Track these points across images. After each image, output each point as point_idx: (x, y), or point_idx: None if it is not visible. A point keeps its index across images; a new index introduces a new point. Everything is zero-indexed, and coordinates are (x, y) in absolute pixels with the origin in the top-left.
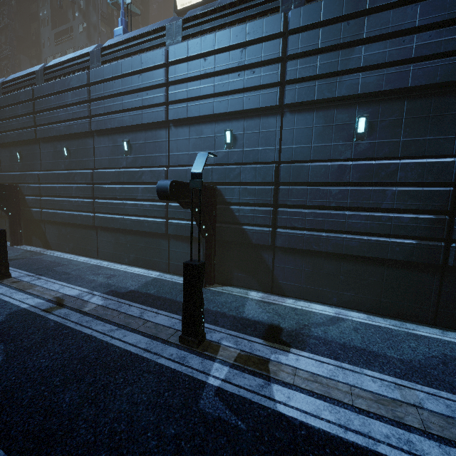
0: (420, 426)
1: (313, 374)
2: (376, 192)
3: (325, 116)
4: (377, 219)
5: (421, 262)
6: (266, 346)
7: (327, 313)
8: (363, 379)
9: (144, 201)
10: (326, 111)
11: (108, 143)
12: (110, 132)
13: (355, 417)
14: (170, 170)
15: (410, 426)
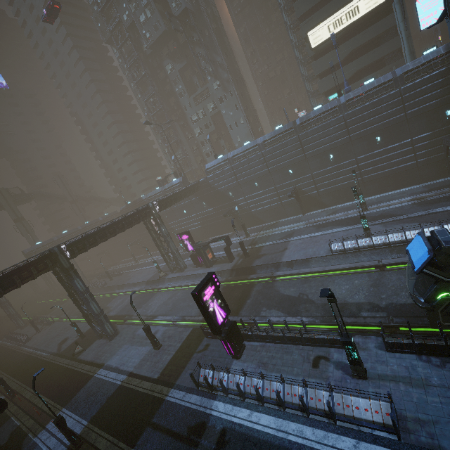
0: None
1: None
2: None
3: None
4: None
5: None
6: None
7: None
8: None
9: (396, 159)
10: None
11: (364, 142)
12: (364, 137)
13: None
14: (414, 139)
15: None
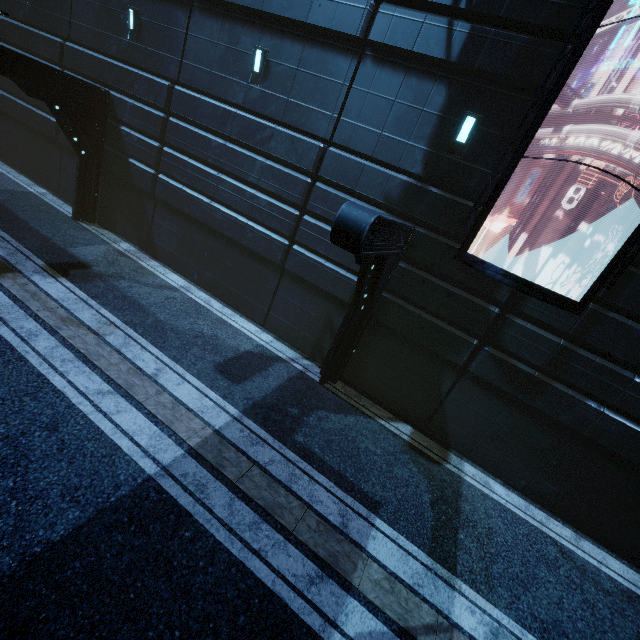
0: (66, 336)
1: (41, 291)
2: (248, 158)
3: (230, 32)
4: (242, 194)
5: (264, 256)
6: (38, 267)
7: (170, 283)
8: (87, 311)
9: None
10: (233, 25)
11: None
12: None
13: (21, 315)
14: (66, 46)
15: (60, 334)
